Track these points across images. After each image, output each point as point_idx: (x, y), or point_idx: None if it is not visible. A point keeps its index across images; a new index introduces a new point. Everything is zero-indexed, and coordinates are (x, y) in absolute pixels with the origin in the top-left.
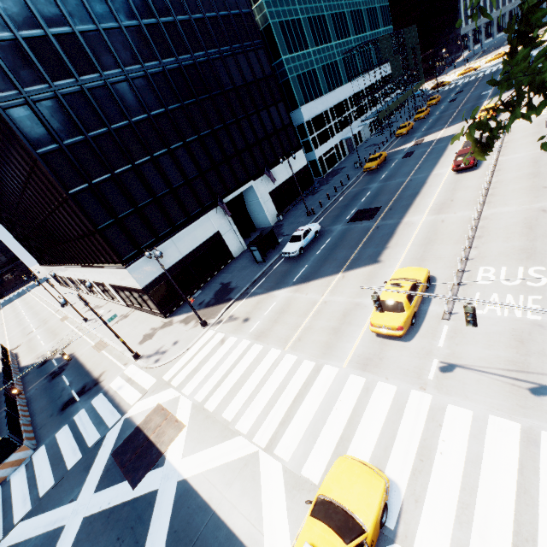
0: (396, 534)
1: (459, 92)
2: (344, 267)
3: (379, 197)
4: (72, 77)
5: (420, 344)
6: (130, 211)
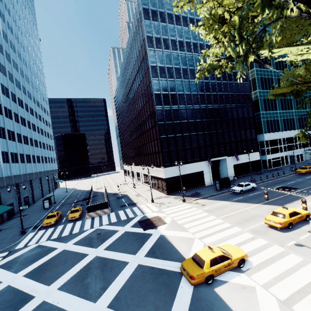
0: (244, 272)
1: None
2: (262, 202)
3: (299, 184)
4: (177, 105)
5: (289, 235)
6: (174, 149)
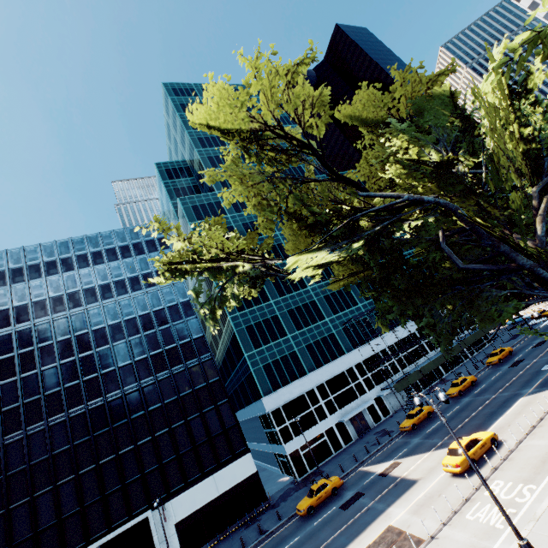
0: None
1: (538, 344)
2: None
3: None
4: None
5: None
6: None
